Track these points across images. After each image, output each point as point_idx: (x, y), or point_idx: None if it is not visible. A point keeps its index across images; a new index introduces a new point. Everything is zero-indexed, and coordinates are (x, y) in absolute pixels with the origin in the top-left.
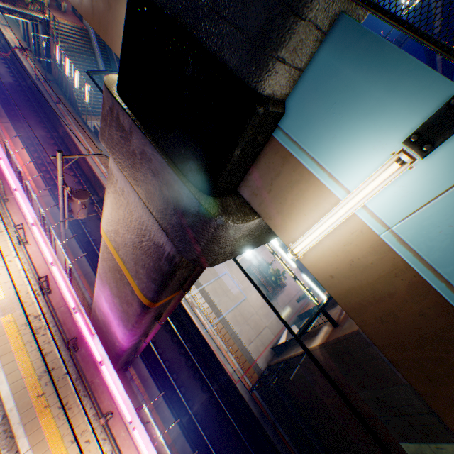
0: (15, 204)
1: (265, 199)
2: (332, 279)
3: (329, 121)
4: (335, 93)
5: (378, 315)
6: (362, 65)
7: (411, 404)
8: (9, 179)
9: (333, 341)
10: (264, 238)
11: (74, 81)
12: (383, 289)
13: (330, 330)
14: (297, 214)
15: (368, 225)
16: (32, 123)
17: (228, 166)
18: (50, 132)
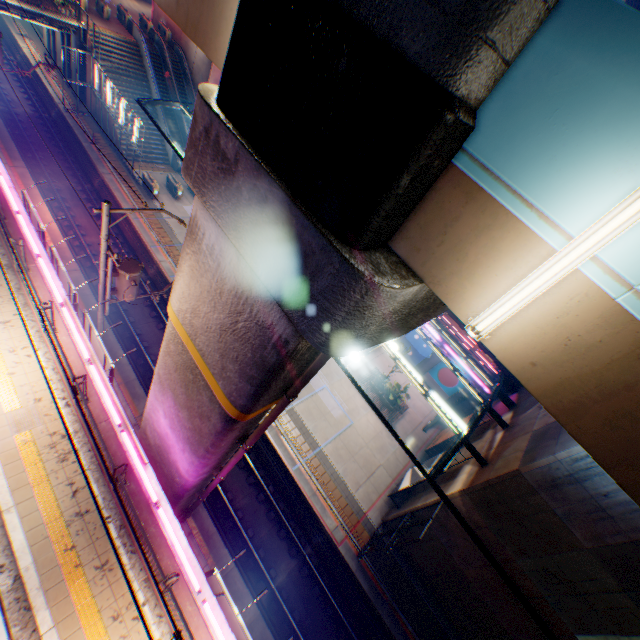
0: (39, 276)
1: (433, 256)
2: (533, 367)
3: (546, 136)
4: (558, 96)
5: (606, 418)
6: (605, 53)
7: (595, 578)
8: (29, 242)
9: (481, 485)
10: (406, 325)
11: (118, 114)
12: (616, 379)
13: (475, 471)
14: (483, 275)
15: (598, 285)
16: (56, 170)
17: (389, 203)
18: (81, 183)
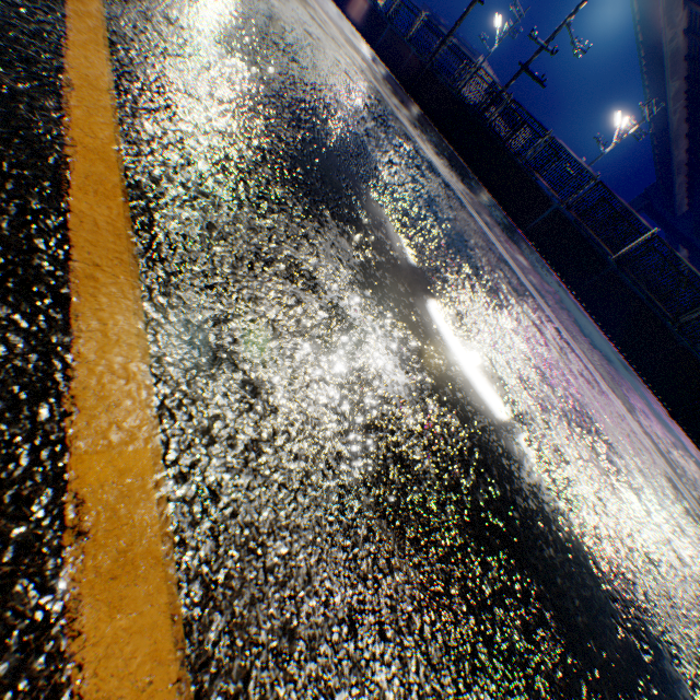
0: None
1: None
2: None
3: None
4: None
5: None
6: None
7: None
8: None
9: None
10: None
11: None
12: None
13: None
14: None
15: None
16: None
17: None
18: None
